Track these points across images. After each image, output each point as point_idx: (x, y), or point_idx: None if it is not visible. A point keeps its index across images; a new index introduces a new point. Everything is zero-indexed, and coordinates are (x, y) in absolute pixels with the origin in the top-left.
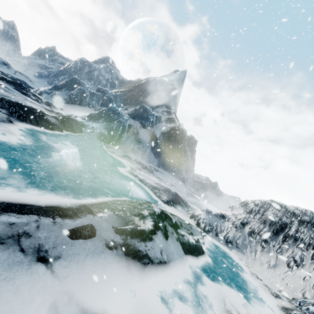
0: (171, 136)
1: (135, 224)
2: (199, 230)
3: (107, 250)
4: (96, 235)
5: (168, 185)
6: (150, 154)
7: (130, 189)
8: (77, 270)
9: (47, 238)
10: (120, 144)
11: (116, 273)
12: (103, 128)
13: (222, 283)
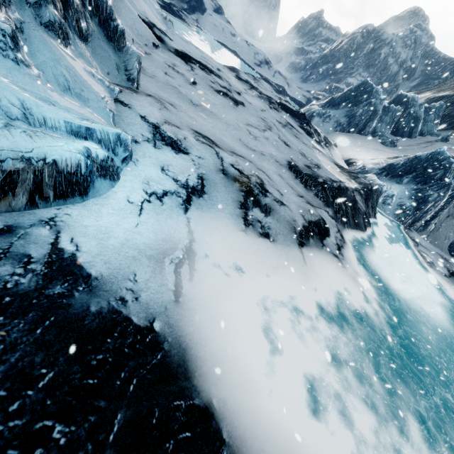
0: None
1: None
2: None
3: None
4: None
5: None
6: None
7: None
8: None
9: None
10: (427, 230)
11: None
12: (408, 197)
13: None
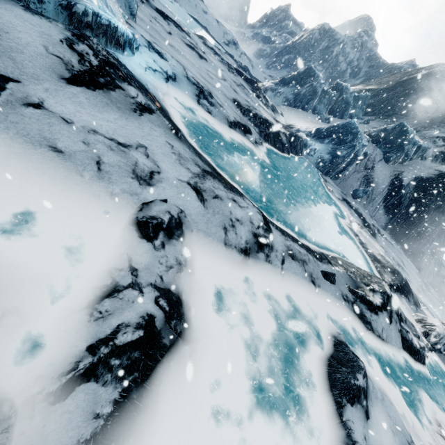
0: (433, 188)
1: (364, 292)
2: (425, 341)
3: (342, 300)
4: (336, 284)
5: (393, 264)
6: (378, 206)
7: (349, 249)
8: (327, 300)
9: (313, 270)
10: (339, 180)
11: (346, 319)
12: (326, 153)
13: (435, 402)
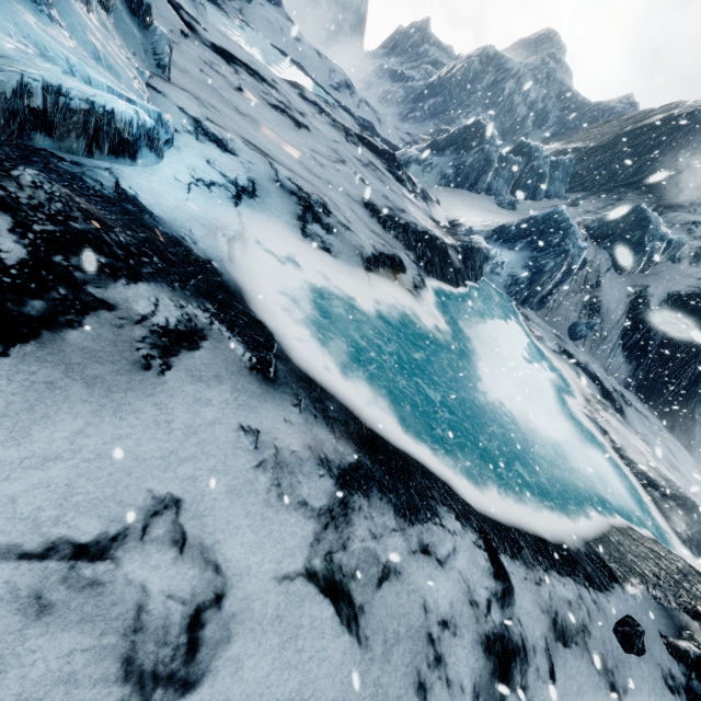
0: (700, 312)
1: (695, 641)
2: None
3: (668, 692)
4: (645, 648)
5: (666, 467)
6: (614, 349)
7: (603, 474)
8: None
9: (603, 642)
10: (545, 309)
11: None
12: (521, 266)
13: None
